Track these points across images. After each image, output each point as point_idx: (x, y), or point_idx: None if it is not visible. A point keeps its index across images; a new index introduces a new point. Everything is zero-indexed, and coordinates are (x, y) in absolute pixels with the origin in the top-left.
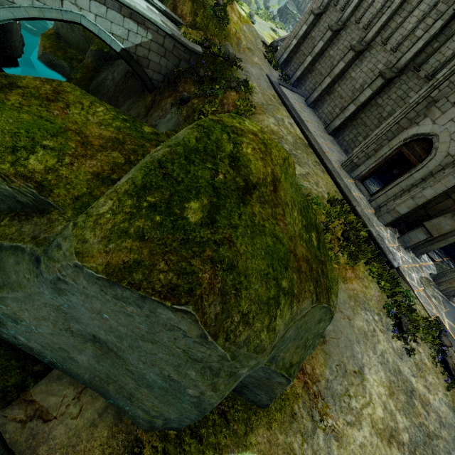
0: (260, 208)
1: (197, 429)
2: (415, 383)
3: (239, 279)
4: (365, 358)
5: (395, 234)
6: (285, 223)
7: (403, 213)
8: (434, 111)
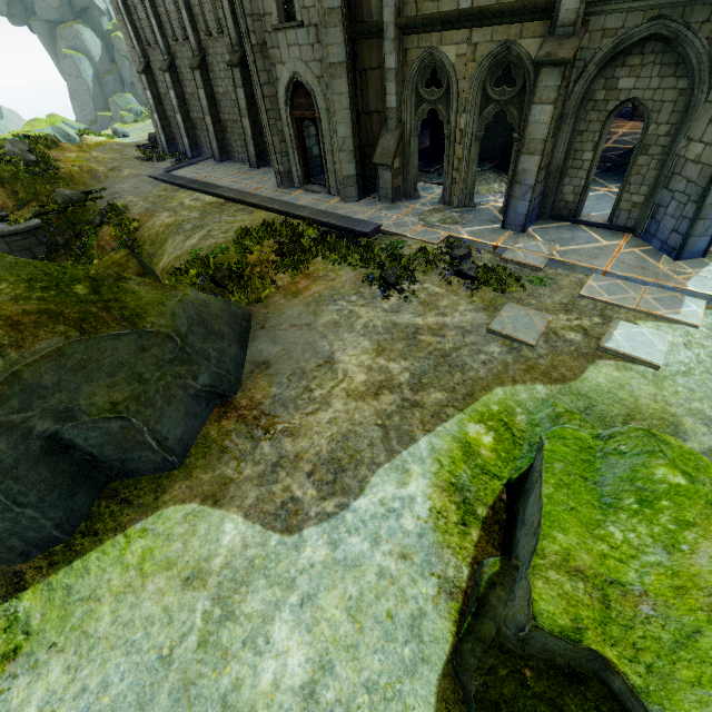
0: None
1: (91, 528)
2: (422, 321)
3: None
4: (336, 345)
5: (376, 199)
6: None
7: (354, 172)
8: (273, 54)
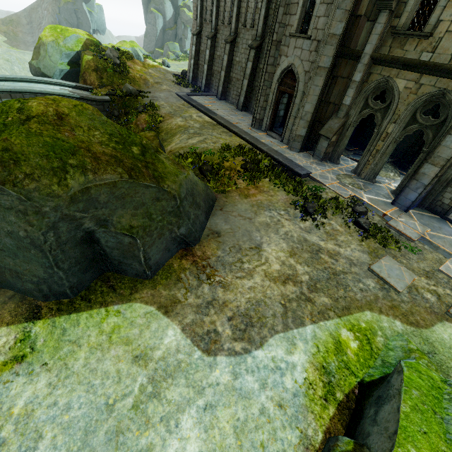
0: (38, 126)
1: (87, 296)
2: (324, 244)
3: (17, 156)
4: (264, 239)
5: (310, 155)
6: (73, 134)
7: (304, 134)
8: (283, 49)
